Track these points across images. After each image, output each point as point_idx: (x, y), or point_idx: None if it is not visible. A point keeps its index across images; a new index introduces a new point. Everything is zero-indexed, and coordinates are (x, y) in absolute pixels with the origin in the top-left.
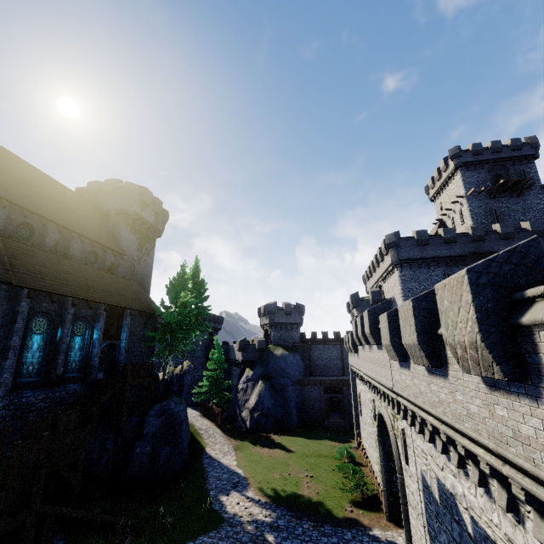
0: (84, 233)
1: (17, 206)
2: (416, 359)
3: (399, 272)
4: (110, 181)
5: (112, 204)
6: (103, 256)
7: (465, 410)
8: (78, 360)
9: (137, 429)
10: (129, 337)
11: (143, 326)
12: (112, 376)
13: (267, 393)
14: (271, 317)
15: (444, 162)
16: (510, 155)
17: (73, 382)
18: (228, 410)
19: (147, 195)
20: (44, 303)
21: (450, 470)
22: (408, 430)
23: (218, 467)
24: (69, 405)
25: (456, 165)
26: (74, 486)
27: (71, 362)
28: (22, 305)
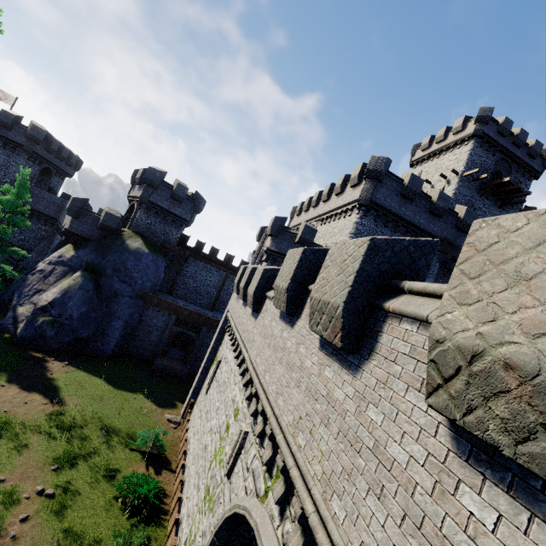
0: None
1: None
2: None
3: (360, 217)
4: None
5: None
6: None
7: None
8: None
9: None
10: None
11: None
12: None
13: (80, 295)
14: (147, 190)
15: (463, 121)
16: (523, 158)
17: None
18: (5, 291)
19: None
20: None
21: None
22: None
23: None
24: None
25: (476, 131)
26: None
27: None
28: None
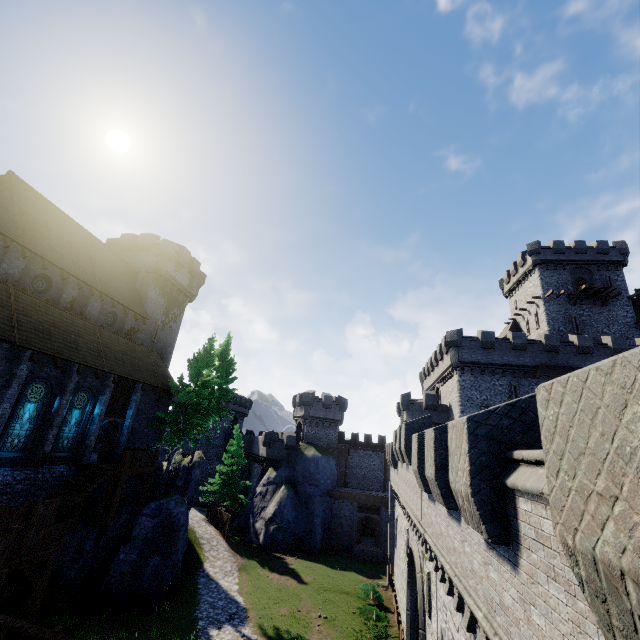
0: (107, 291)
1: (39, 256)
2: (435, 496)
3: (459, 376)
4: (147, 236)
5: (144, 261)
6: (123, 318)
7: (470, 564)
8: (72, 437)
9: (125, 530)
10: (136, 415)
11: (154, 404)
12: (108, 461)
13: (289, 503)
14: (307, 409)
15: (521, 257)
16: (595, 259)
17: (61, 462)
18: (240, 517)
19: (184, 255)
20: (46, 368)
21: (464, 633)
22: (434, 575)
23: (215, 590)
24: (51, 490)
25: (534, 261)
26: (37, 593)
27: (64, 439)
28: (21, 368)
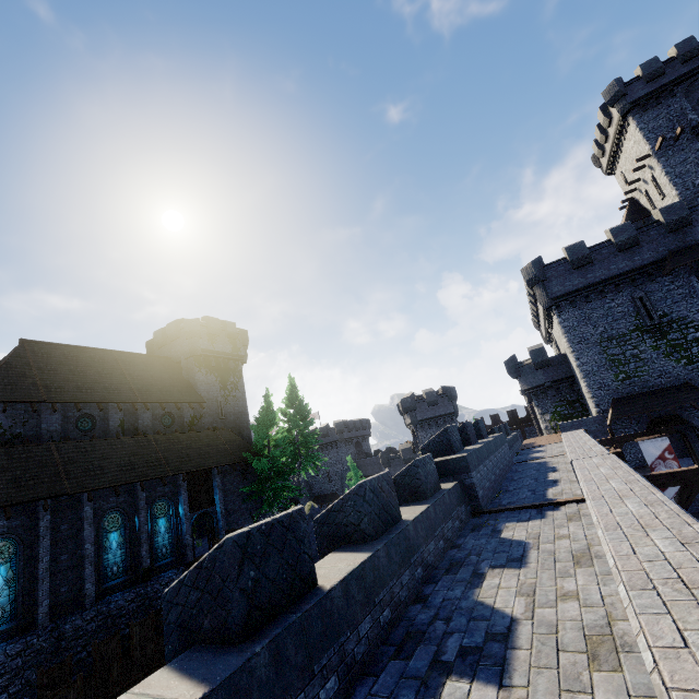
0: (150, 398)
1: (69, 402)
2: None
3: (557, 317)
4: (171, 325)
5: (180, 349)
6: (180, 413)
7: None
8: (168, 543)
9: None
10: (226, 497)
11: (241, 479)
12: None
13: None
14: (411, 415)
15: (602, 114)
16: None
17: (168, 568)
18: None
19: (212, 324)
20: (112, 498)
21: None
22: None
23: None
24: None
25: (621, 111)
26: None
27: (161, 548)
28: (85, 510)
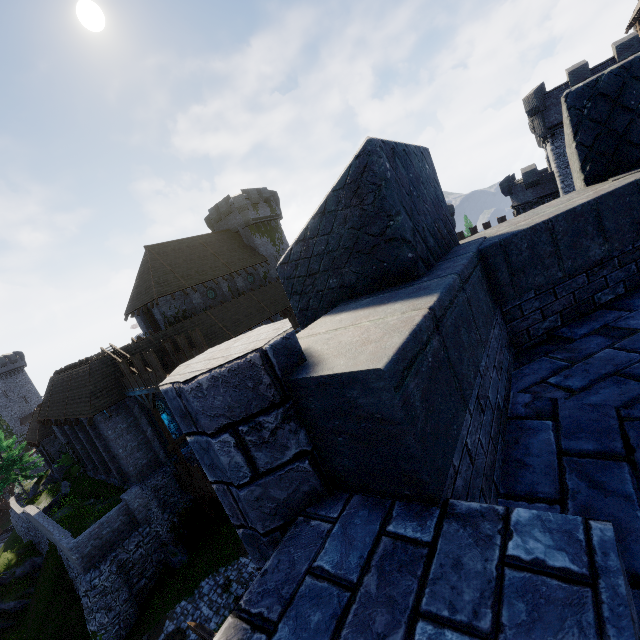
0: (237, 268)
1: (199, 284)
2: None
3: (551, 145)
4: (222, 203)
5: (235, 222)
6: (256, 272)
7: None
8: None
9: None
10: None
11: None
12: None
13: None
14: None
15: None
16: None
17: None
18: None
19: (252, 195)
20: None
21: None
22: None
23: None
24: None
25: None
26: None
27: None
28: None
